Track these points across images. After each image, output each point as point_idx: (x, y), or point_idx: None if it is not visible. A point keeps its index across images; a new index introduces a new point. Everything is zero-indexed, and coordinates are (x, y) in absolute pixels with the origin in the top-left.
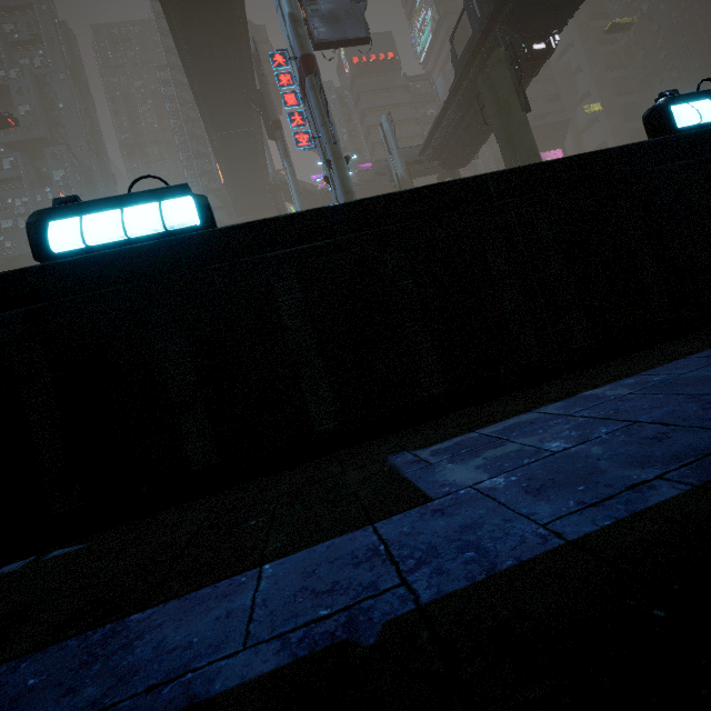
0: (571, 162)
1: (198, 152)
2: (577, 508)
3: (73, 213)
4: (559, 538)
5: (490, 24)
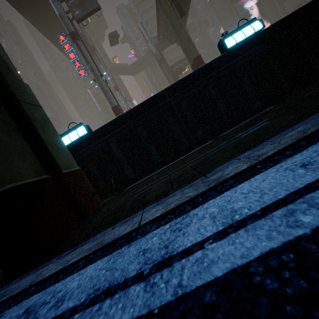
0: None
1: None
2: None
3: None
4: None
5: None
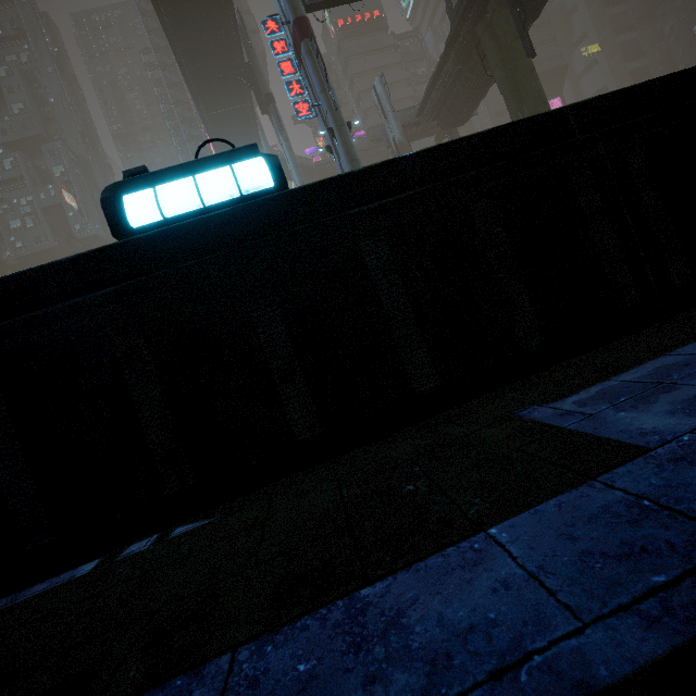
0: (655, 86)
1: (190, 135)
2: None
3: (146, 185)
4: None
5: None
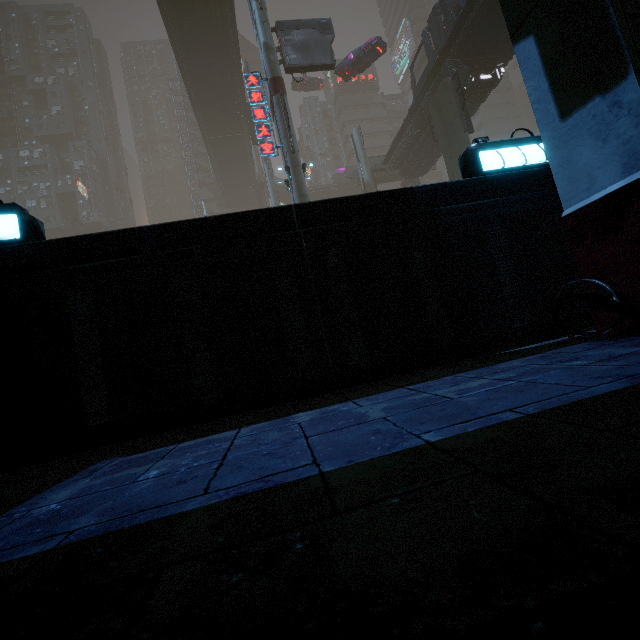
0: (375, 198)
1: (197, 151)
2: None
3: None
4: None
5: (442, 57)
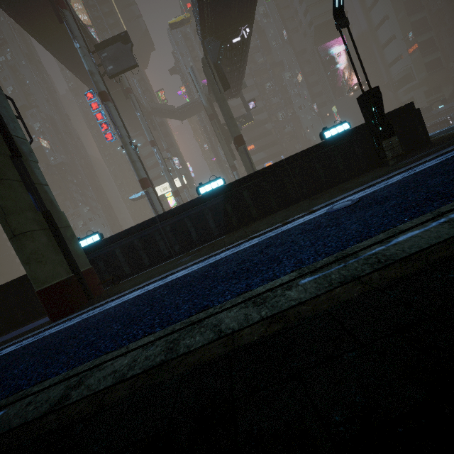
0: None
1: None
2: None
3: None
4: None
5: (204, 34)
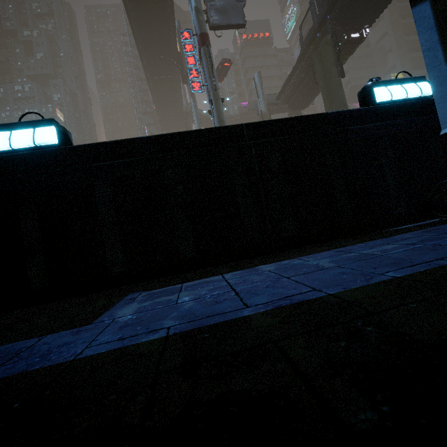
0: (300, 120)
1: (141, 88)
2: (114, 340)
3: None
4: (75, 356)
5: (324, 20)
